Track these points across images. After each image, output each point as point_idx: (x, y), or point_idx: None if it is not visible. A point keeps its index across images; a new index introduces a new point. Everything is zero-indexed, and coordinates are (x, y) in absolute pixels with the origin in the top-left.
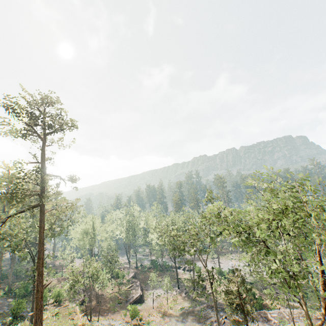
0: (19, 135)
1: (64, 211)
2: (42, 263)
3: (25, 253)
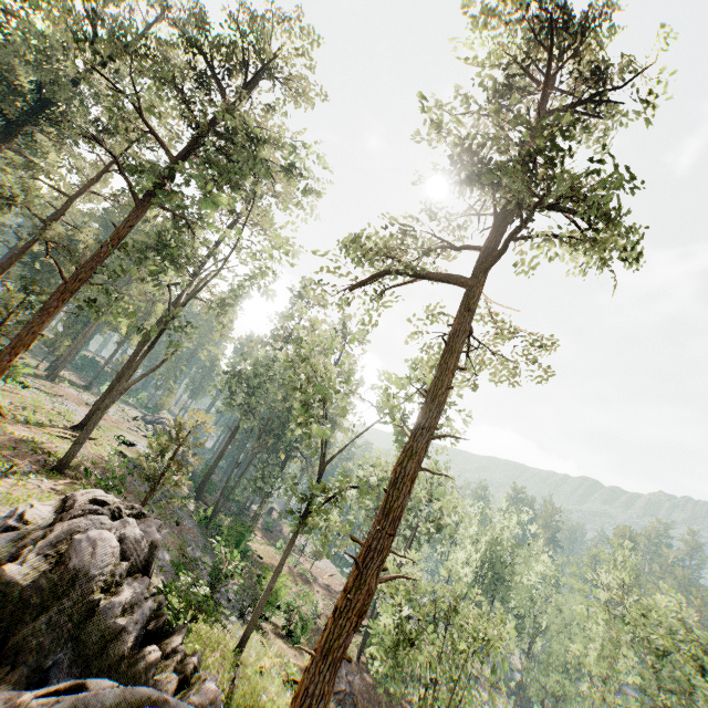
0: (485, 85)
1: (478, 369)
2: (411, 478)
3: (325, 431)
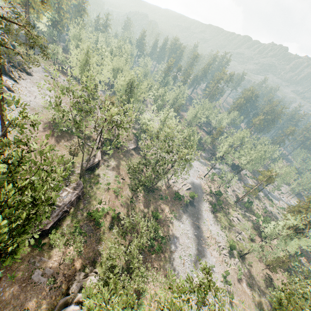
0: None
1: None
2: None
3: None
